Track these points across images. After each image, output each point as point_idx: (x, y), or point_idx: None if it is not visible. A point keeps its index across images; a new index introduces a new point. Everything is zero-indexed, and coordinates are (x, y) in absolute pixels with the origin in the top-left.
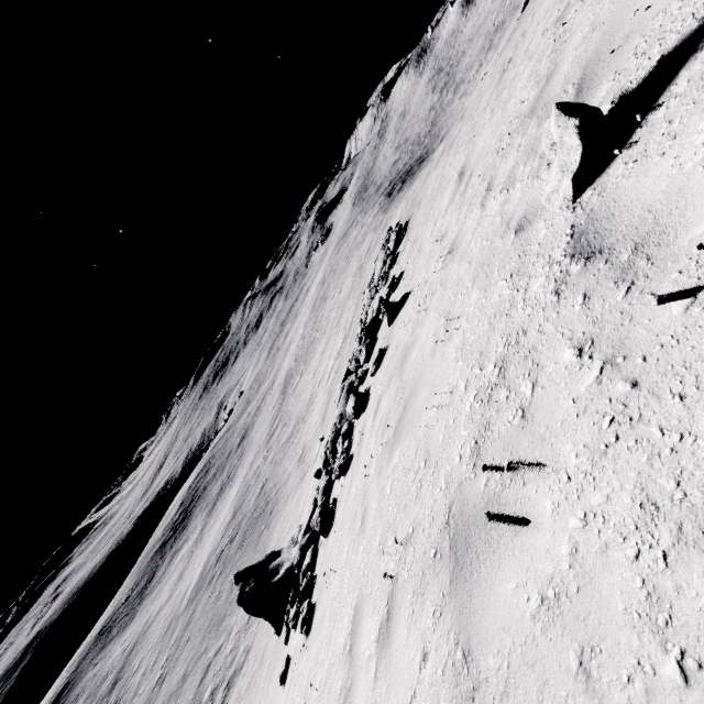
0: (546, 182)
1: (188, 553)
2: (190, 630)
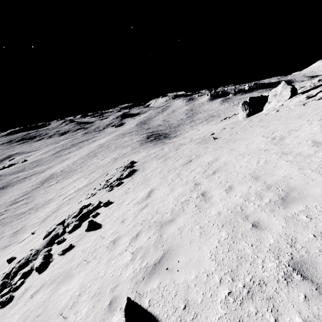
0: (117, 313)
1: None
2: None
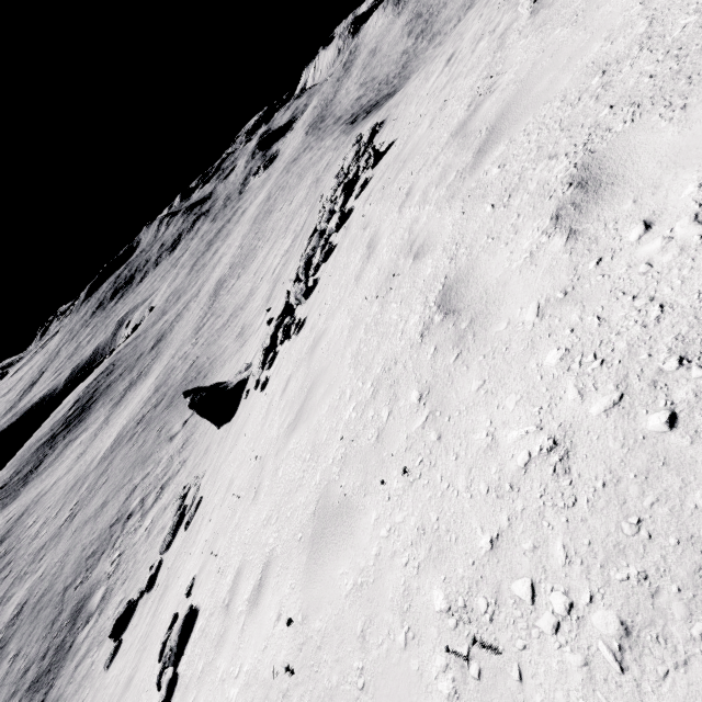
0: None
1: (90, 437)
2: (108, 475)
